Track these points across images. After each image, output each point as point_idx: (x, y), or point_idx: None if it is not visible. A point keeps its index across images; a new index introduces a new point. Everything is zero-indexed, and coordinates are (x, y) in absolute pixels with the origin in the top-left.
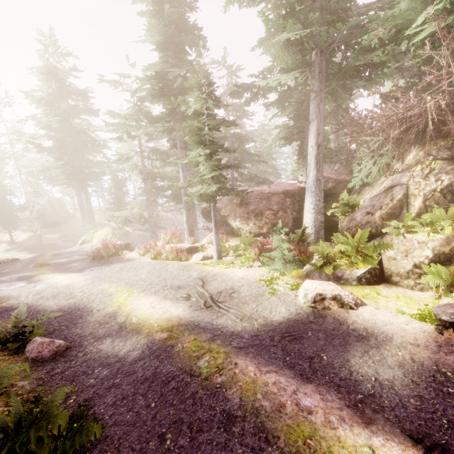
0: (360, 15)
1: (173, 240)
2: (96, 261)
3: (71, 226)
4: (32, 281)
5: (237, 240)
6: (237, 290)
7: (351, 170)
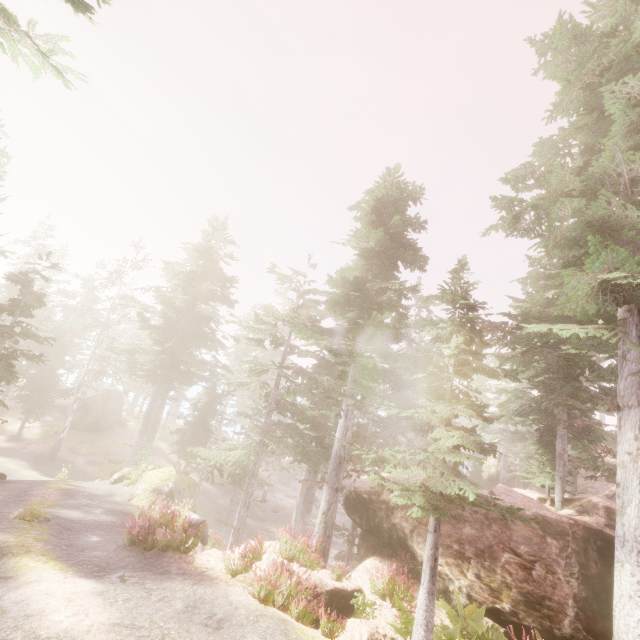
0: None
1: (302, 556)
2: (137, 550)
3: (112, 439)
4: None
5: None
6: None
7: None
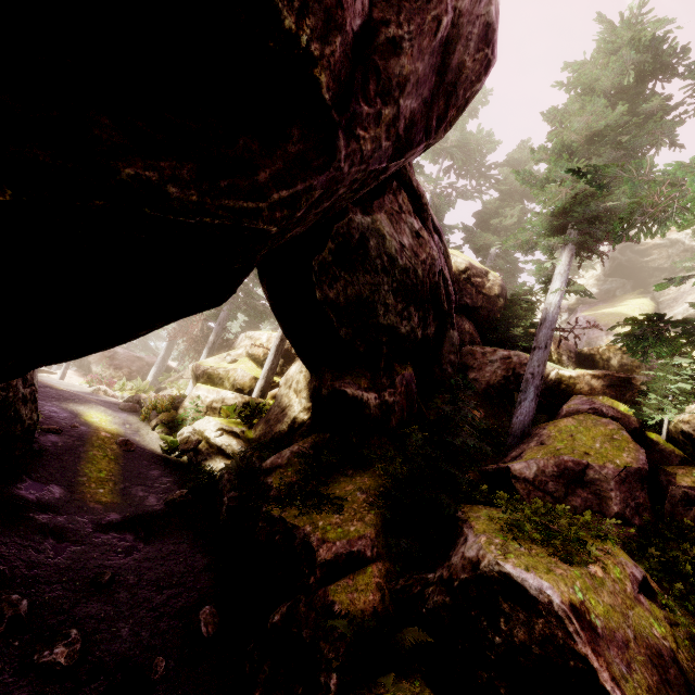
0: None
1: None
2: None
3: None
4: None
5: None
6: (60, 382)
7: None
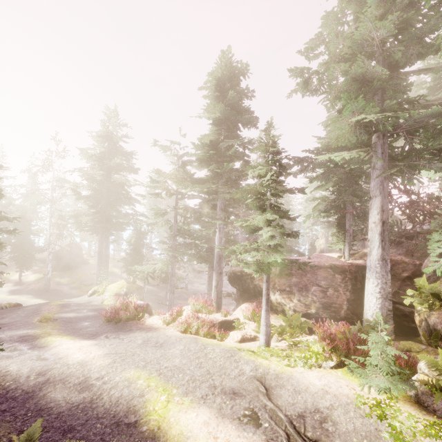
0: (424, 108)
1: (203, 309)
2: (111, 324)
3: (81, 272)
4: (35, 346)
5: (276, 318)
6: (329, 416)
7: (411, 251)
